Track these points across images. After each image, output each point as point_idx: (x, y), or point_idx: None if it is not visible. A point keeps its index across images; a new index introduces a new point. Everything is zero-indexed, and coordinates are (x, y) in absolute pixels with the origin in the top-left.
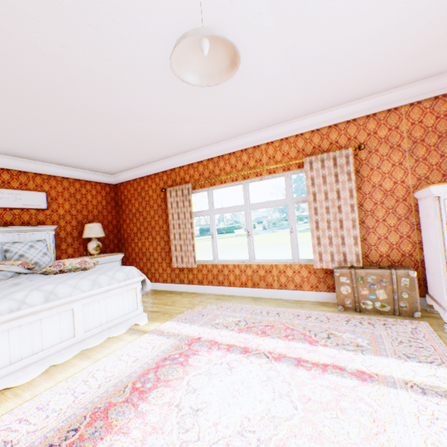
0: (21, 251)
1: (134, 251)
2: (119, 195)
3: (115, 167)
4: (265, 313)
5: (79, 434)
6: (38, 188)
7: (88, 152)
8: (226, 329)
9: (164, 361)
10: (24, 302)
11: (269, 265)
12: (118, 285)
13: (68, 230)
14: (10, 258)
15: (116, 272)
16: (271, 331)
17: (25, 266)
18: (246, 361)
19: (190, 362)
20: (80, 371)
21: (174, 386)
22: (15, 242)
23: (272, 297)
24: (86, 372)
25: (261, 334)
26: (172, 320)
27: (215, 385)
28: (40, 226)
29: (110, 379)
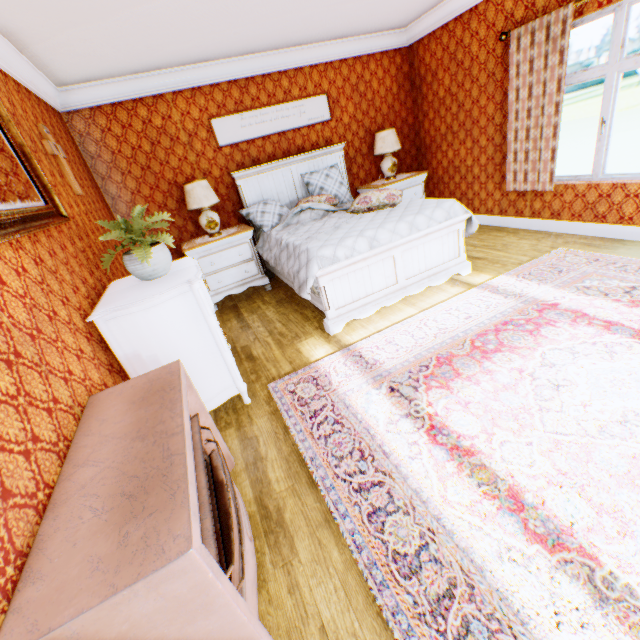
0: (319, 184)
1: (440, 166)
2: (414, 68)
3: (410, 13)
4: None
5: (430, 371)
6: (316, 91)
7: (373, 2)
8: (603, 298)
9: (504, 325)
10: (354, 249)
11: None
12: (437, 228)
13: (356, 146)
14: (312, 193)
15: (433, 211)
16: None
17: (330, 203)
18: (639, 350)
19: (541, 333)
20: (409, 318)
21: (522, 355)
22: (311, 172)
23: None
24: (415, 320)
25: None
26: (506, 274)
27: (582, 367)
28: (328, 148)
29: (442, 331)
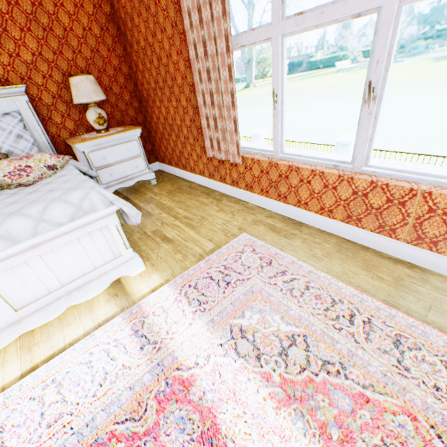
0: None
1: (159, 121)
2: (115, 9)
3: None
4: (359, 322)
5: None
6: None
7: None
8: (256, 363)
9: None
10: None
11: (404, 188)
12: (55, 233)
13: (53, 90)
14: None
15: (48, 207)
16: (370, 436)
17: None
18: None
19: None
20: None
21: None
22: None
23: (385, 251)
24: None
25: (337, 444)
26: (177, 279)
27: None
28: None
29: None
